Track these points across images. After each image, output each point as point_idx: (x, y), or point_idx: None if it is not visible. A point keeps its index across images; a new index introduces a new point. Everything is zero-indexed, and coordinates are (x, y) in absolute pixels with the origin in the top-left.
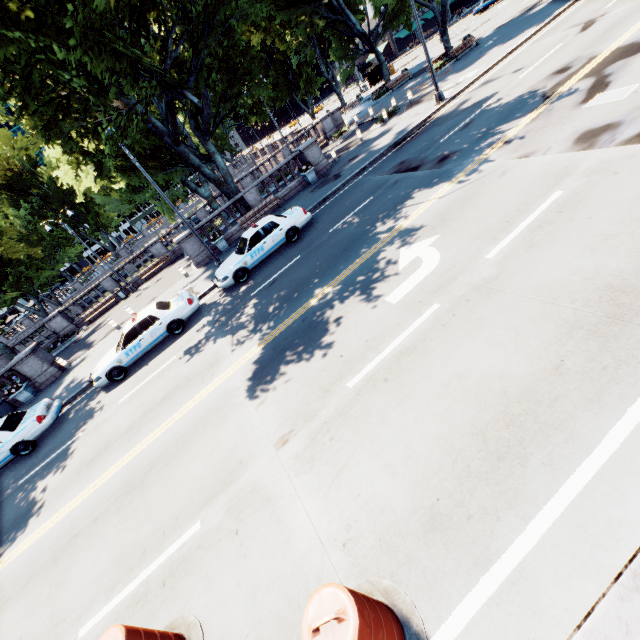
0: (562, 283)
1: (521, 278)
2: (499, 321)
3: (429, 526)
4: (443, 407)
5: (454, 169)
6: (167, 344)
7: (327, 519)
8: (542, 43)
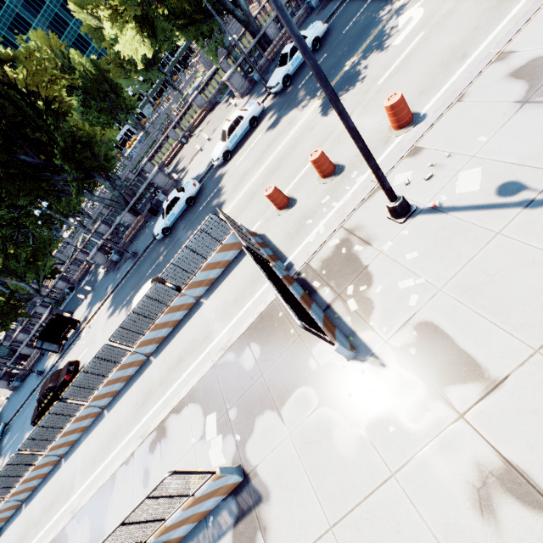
0: None
1: (467, 1)
2: (453, 24)
3: (420, 95)
4: (425, 65)
5: None
6: (249, 135)
7: (378, 117)
8: None
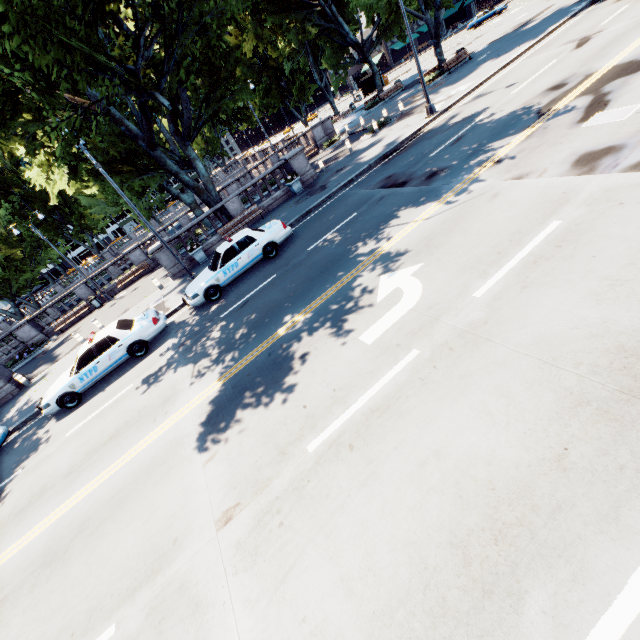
0: (563, 338)
1: (514, 326)
2: (487, 382)
3: None
4: (416, 498)
5: (442, 187)
6: (128, 367)
7: None
8: (536, 58)
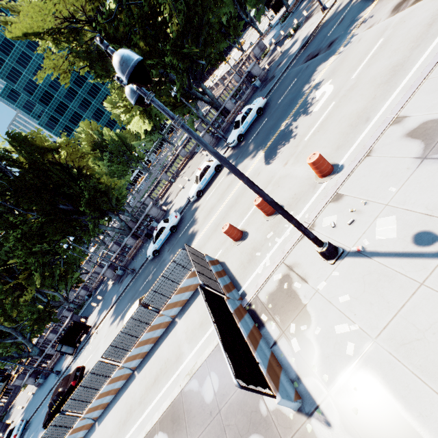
0: (378, 73)
1: (364, 79)
2: (356, 95)
3: (337, 149)
4: (338, 126)
5: (336, 48)
6: (215, 177)
7: (307, 167)
8: None
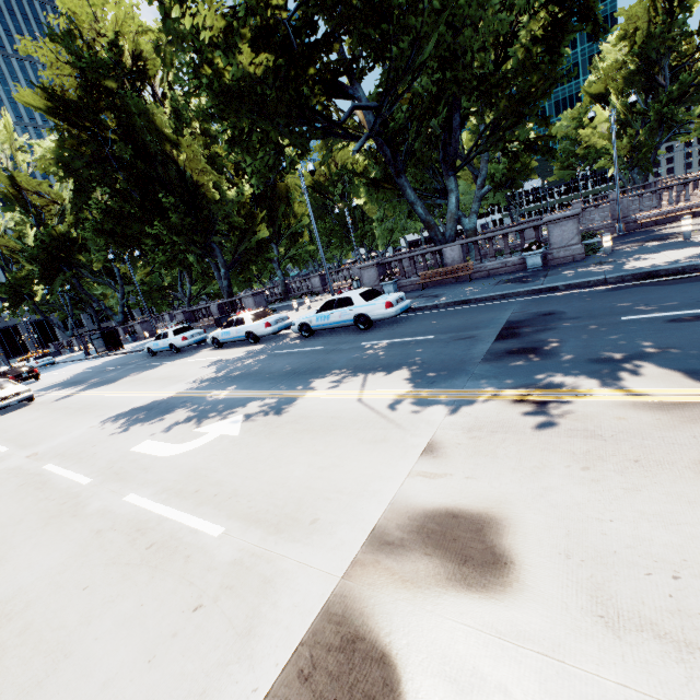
0: None
1: (43, 538)
2: None
3: None
4: None
5: (459, 377)
6: (244, 345)
7: None
8: None
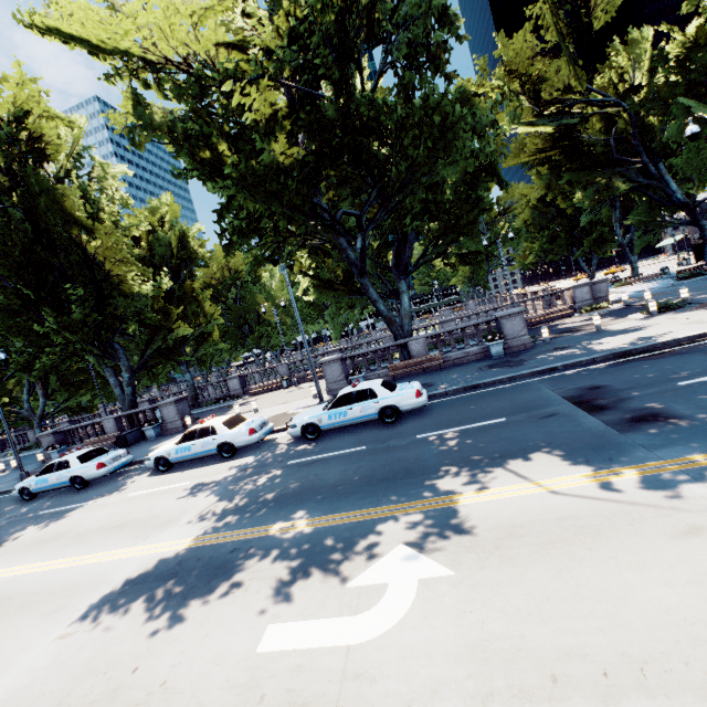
0: None
1: None
2: None
3: None
4: None
5: (633, 450)
6: (212, 461)
7: None
8: None
